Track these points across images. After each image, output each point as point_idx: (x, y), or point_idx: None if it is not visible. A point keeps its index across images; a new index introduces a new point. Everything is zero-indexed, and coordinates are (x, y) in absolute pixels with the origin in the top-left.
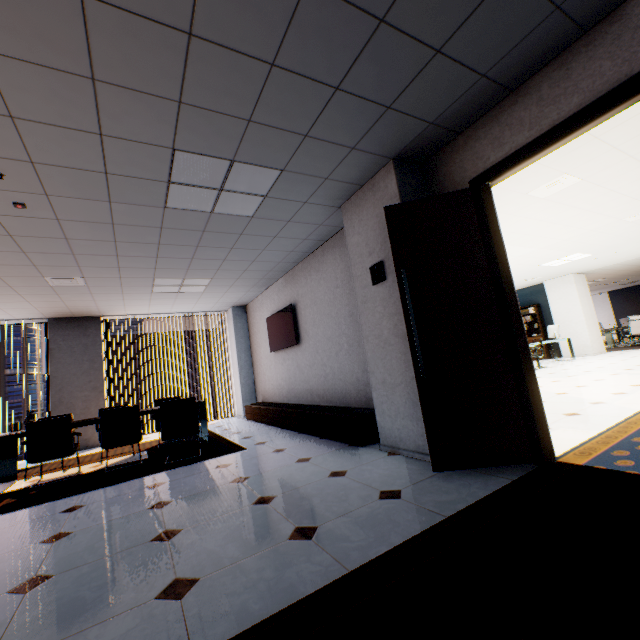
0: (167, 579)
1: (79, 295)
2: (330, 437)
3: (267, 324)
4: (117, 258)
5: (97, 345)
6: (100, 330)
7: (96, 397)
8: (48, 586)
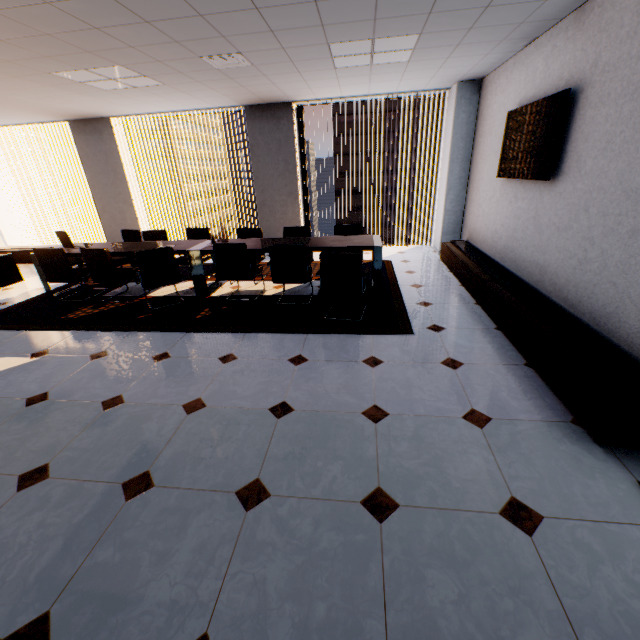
0: (199, 623)
1: (253, 78)
2: (542, 376)
3: (505, 124)
4: (259, 14)
5: (289, 142)
6: (291, 122)
7: (291, 203)
8: (140, 505)
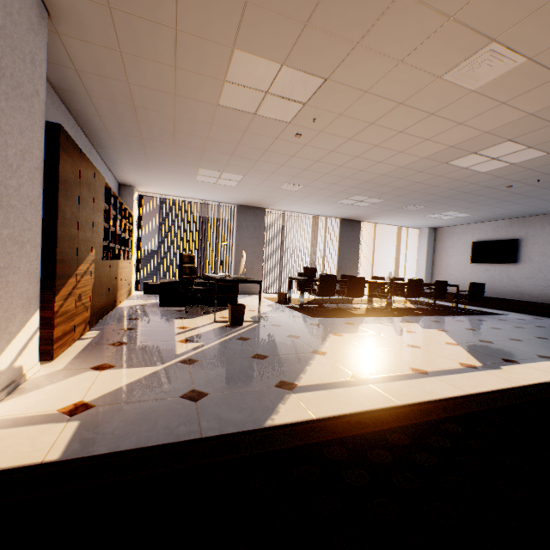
0: None
1: (393, 212)
2: None
3: (472, 245)
4: (468, 203)
5: (357, 238)
6: (360, 230)
7: (354, 268)
8: None
